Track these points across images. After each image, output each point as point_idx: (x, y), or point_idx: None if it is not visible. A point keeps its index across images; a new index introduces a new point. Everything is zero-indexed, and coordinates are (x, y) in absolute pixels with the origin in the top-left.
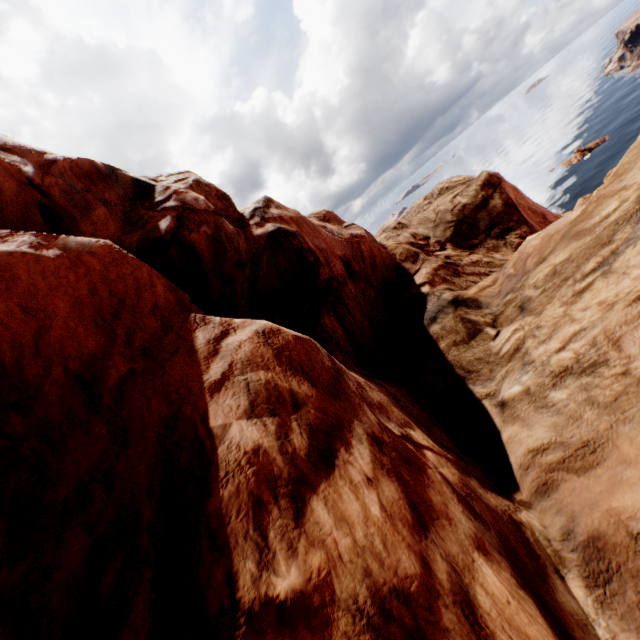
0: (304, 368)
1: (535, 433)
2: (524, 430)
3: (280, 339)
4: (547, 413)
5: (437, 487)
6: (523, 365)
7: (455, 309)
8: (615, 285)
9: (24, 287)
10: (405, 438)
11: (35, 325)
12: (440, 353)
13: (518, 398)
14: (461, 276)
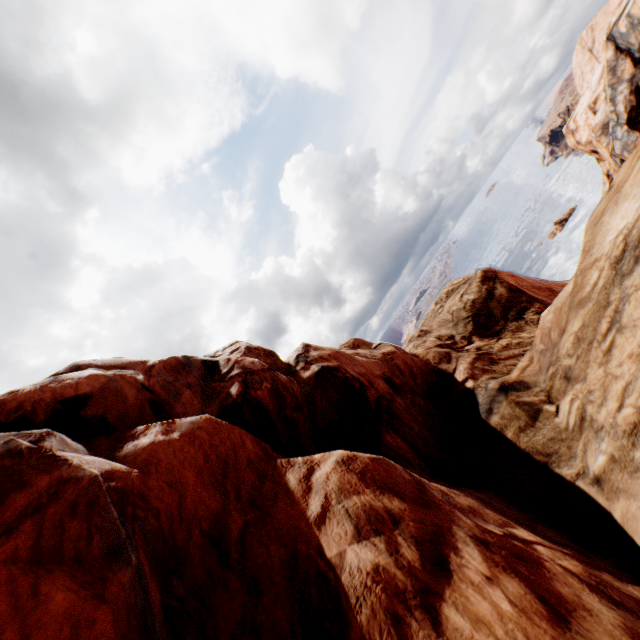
0: (388, 485)
1: None
2: (631, 502)
3: (359, 463)
4: None
5: (561, 579)
6: (595, 432)
7: (506, 395)
8: (632, 337)
9: (165, 466)
10: (509, 536)
11: (177, 495)
12: (510, 443)
13: (608, 468)
14: (498, 362)
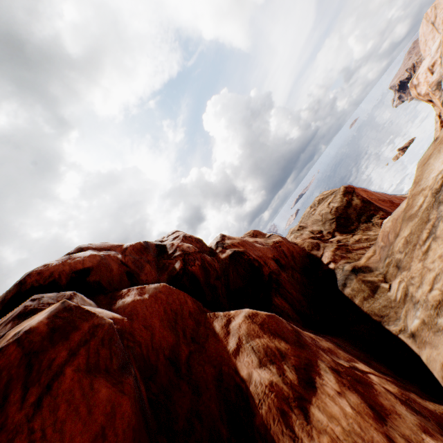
0: (278, 333)
1: (441, 351)
2: (433, 350)
3: (259, 318)
4: (442, 334)
5: (383, 395)
6: (413, 304)
7: (356, 275)
8: (442, 245)
9: (142, 315)
10: (353, 368)
11: (150, 334)
12: (357, 307)
13: (420, 328)
14: (352, 252)
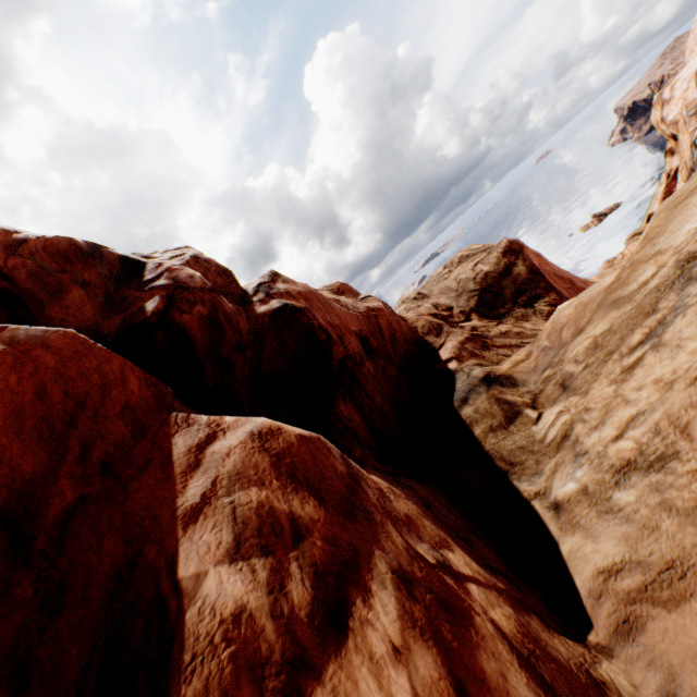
0: (310, 479)
1: (603, 547)
2: (588, 542)
3: (280, 441)
4: (614, 520)
5: (490, 646)
6: (575, 456)
7: (488, 388)
8: (670, 360)
9: None
10: (442, 567)
11: None
12: (476, 441)
13: (575, 499)
14: (491, 349)
